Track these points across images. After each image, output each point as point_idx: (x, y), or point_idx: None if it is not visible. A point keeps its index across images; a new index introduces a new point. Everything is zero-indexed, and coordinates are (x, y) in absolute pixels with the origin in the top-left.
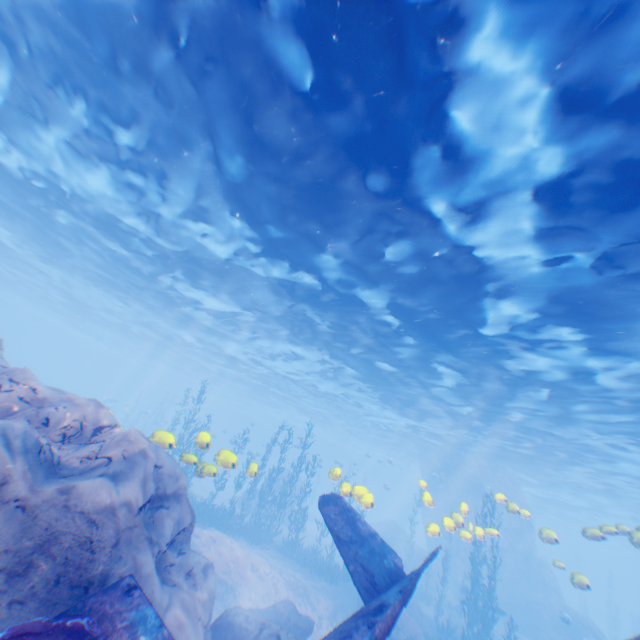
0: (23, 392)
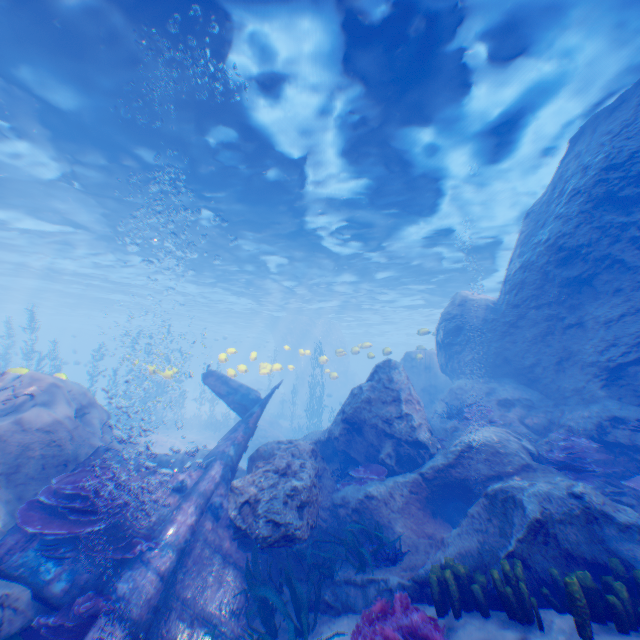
0: None
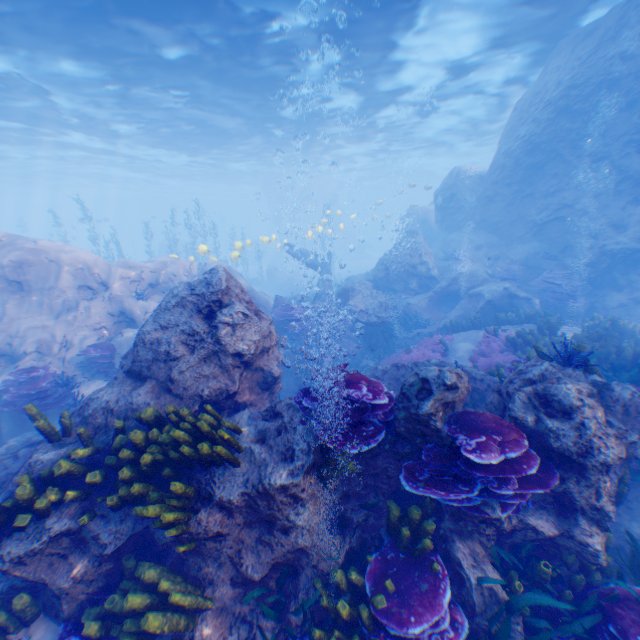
0: (148, 270)
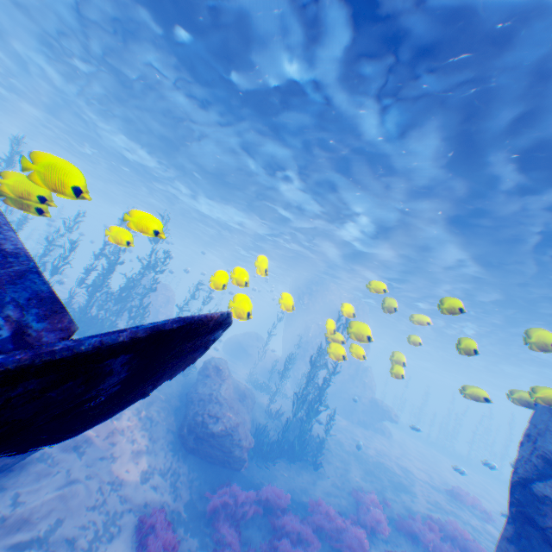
0: None
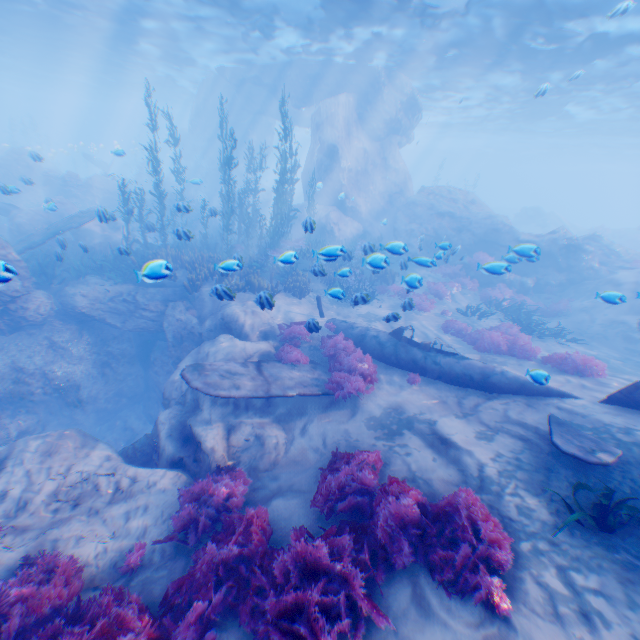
0: None
